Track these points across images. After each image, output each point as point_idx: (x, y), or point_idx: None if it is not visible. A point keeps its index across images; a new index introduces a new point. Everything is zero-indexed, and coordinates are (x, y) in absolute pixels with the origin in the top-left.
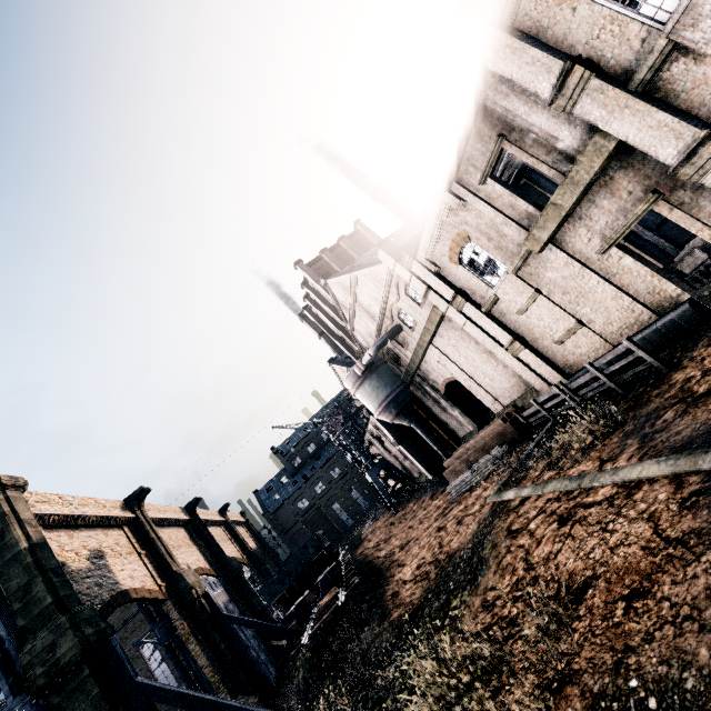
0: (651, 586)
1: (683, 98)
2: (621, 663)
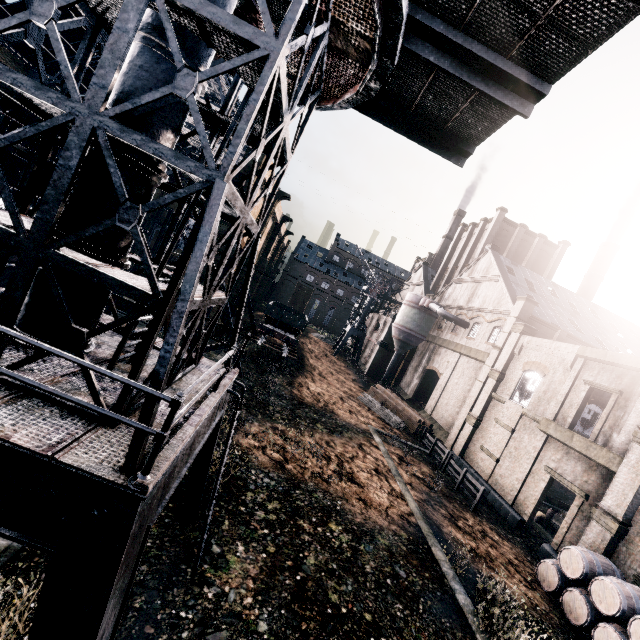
0: (369, 506)
1: None
2: (342, 498)
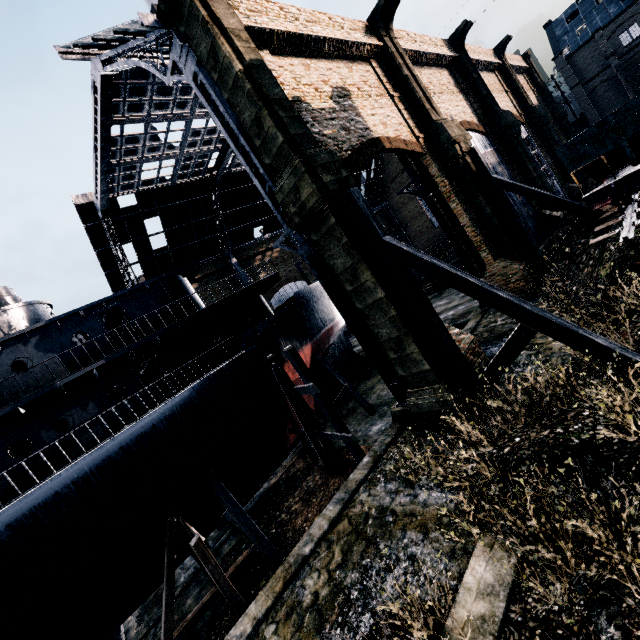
0: None
1: None
2: None
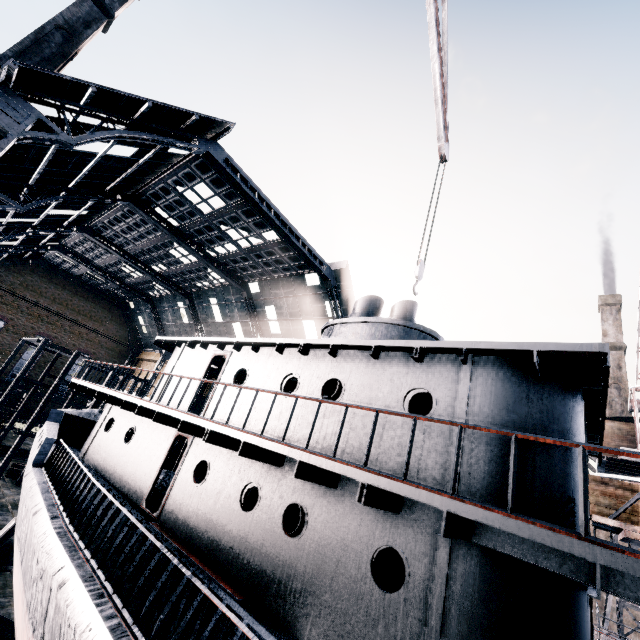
0: None
1: None
2: None
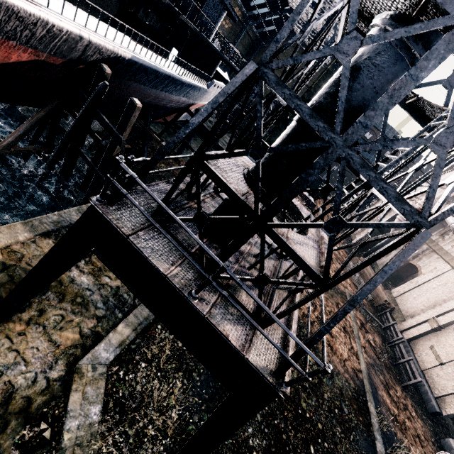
0: (334, 352)
1: None
2: None
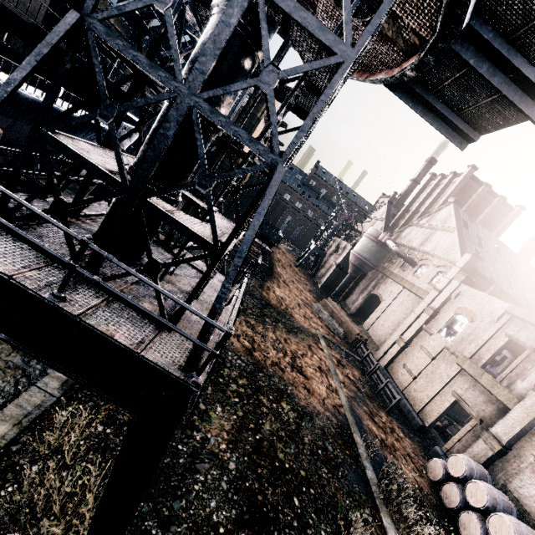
0: (311, 394)
1: (528, 439)
2: (292, 385)
